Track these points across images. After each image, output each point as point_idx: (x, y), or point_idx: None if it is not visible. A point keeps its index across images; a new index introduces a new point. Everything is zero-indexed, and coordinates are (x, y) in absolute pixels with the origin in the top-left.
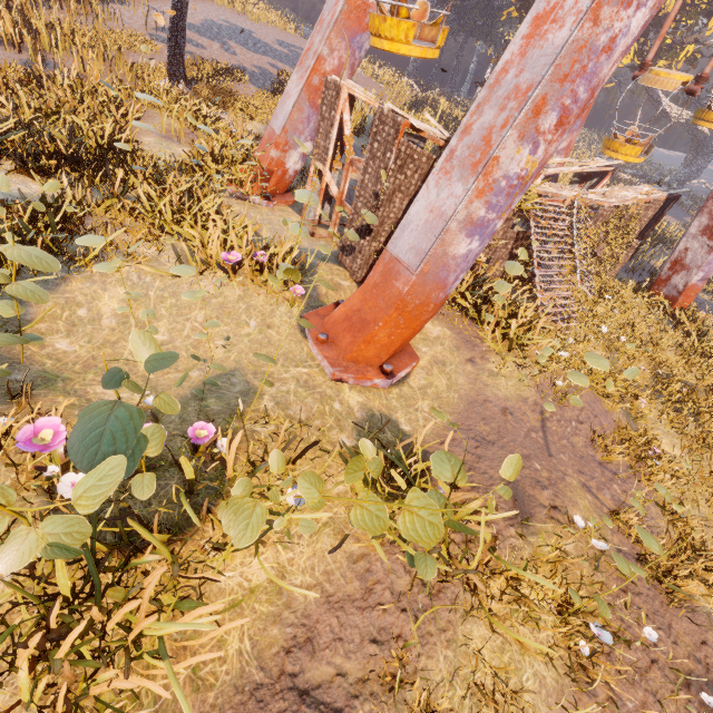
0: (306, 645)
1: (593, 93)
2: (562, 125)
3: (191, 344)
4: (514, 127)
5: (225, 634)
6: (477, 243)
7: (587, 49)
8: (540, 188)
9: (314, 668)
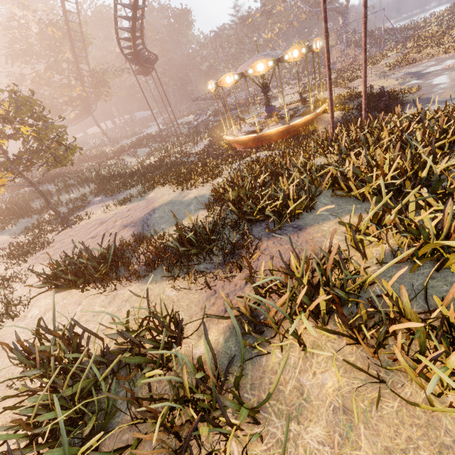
0: None
1: None
2: None
3: None
4: None
5: None
6: None
7: None
8: None
9: None
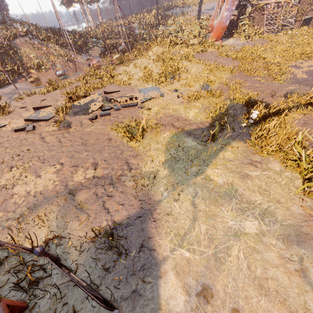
0: None
1: None
2: None
3: None
4: None
5: None
6: (228, 12)
7: None
8: (268, 1)
9: None
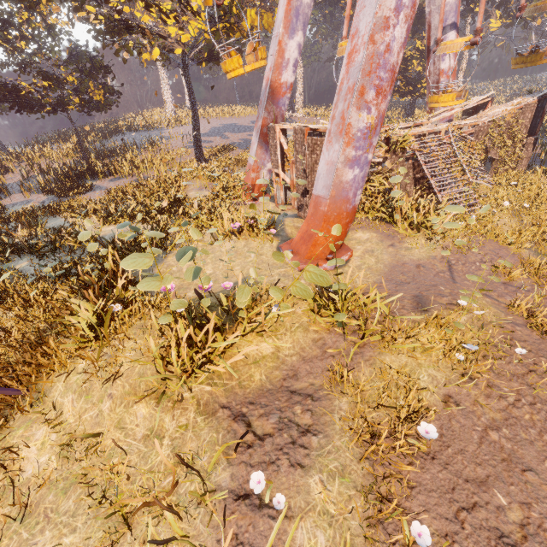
0: (294, 377)
1: (393, 71)
2: (379, 94)
3: (223, 272)
4: (352, 106)
5: (253, 373)
6: (357, 170)
7: (375, 56)
8: (415, 131)
9: (298, 384)
